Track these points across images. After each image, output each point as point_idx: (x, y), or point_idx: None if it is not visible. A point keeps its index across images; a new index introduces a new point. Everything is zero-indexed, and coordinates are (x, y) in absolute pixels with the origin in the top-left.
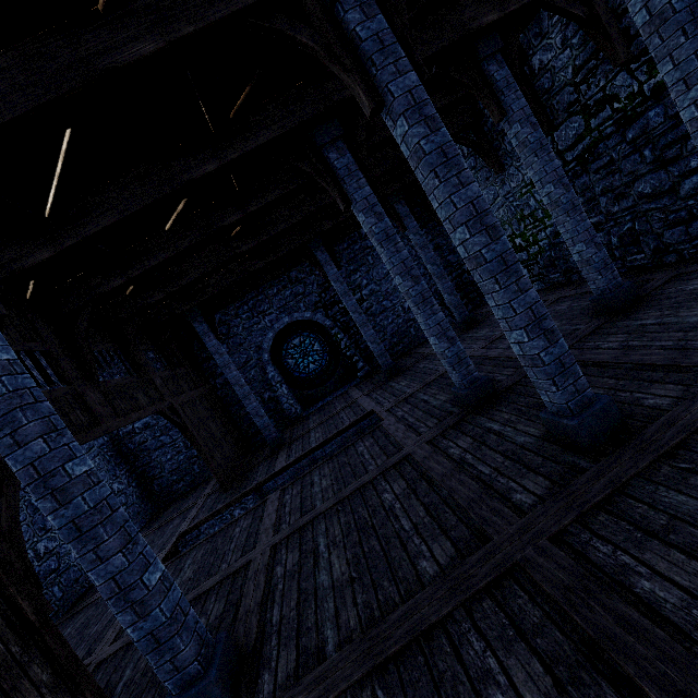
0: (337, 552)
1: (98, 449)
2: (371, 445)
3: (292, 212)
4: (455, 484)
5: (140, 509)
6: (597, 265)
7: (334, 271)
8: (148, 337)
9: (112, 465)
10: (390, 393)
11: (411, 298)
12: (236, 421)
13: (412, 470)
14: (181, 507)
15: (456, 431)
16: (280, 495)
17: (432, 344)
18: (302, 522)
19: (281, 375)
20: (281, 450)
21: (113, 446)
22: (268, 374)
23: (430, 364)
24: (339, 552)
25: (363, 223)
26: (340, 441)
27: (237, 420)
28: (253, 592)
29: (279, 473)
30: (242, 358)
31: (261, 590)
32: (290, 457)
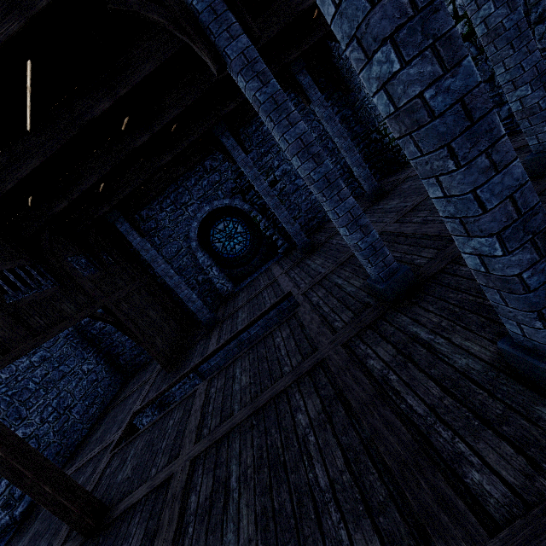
0: (247, 496)
1: (64, 340)
2: (287, 337)
3: (182, 94)
4: (379, 425)
5: (110, 382)
6: (543, 113)
7: (242, 156)
8: (76, 242)
9: (80, 350)
10: (306, 272)
11: (313, 183)
12: (177, 302)
13: (328, 384)
14: (140, 380)
15: (374, 332)
16: (208, 387)
17: (342, 234)
18: (219, 434)
19: (212, 258)
20: (215, 330)
21: (78, 334)
22: (199, 260)
23: (342, 241)
24: (249, 497)
25: (244, 89)
26: (263, 322)
27: (178, 301)
28: (166, 530)
29: (211, 356)
30: (173, 248)
31: (173, 530)
32: (220, 339)
